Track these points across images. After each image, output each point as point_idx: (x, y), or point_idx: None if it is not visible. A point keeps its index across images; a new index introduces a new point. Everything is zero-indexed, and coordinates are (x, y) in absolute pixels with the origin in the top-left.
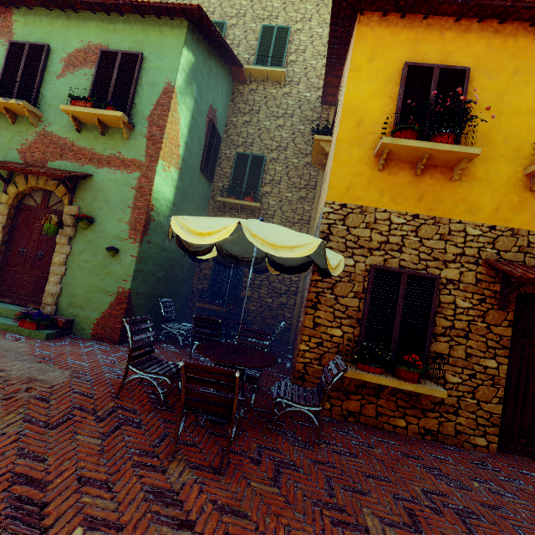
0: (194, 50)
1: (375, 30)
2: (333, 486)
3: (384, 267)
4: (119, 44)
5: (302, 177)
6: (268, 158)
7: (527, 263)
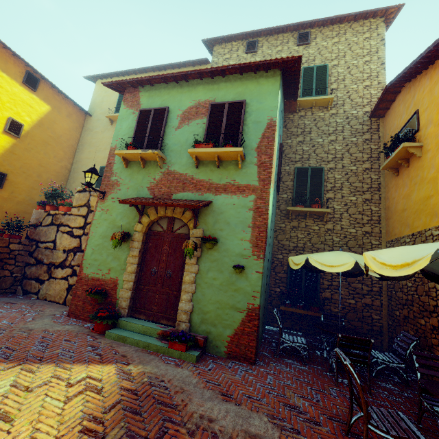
0: (280, 92)
1: None
2: None
3: None
4: (223, 98)
5: (363, 181)
6: (326, 168)
7: None
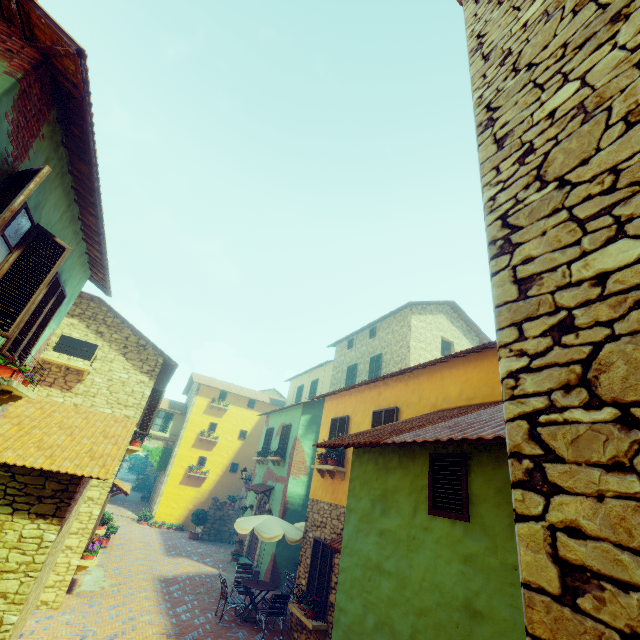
0: (310, 411)
1: (328, 403)
2: None
3: (316, 538)
4: (287, 421)
5: None
6: None
7: None
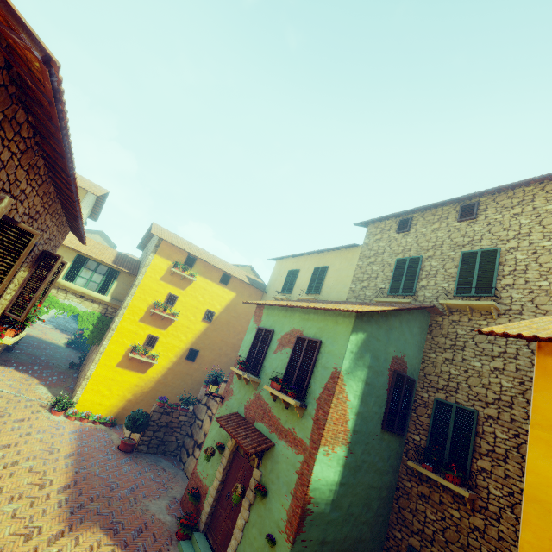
0: (365, 327)
1: None
2: None
3: None
4: (309, 330)
5: None
6: (482, 414)
7: None
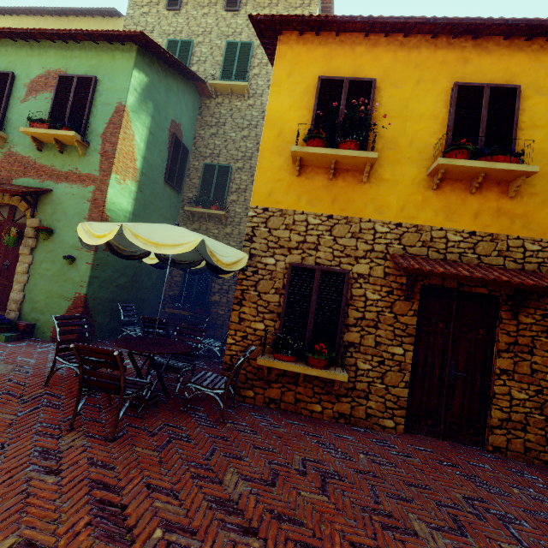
0: (147, 71)
1: (294, 48)
2: (215, 453)
3: (299, 265)
4: (76, 69)
5: None
6: (234, 168)
7: (430, 257)
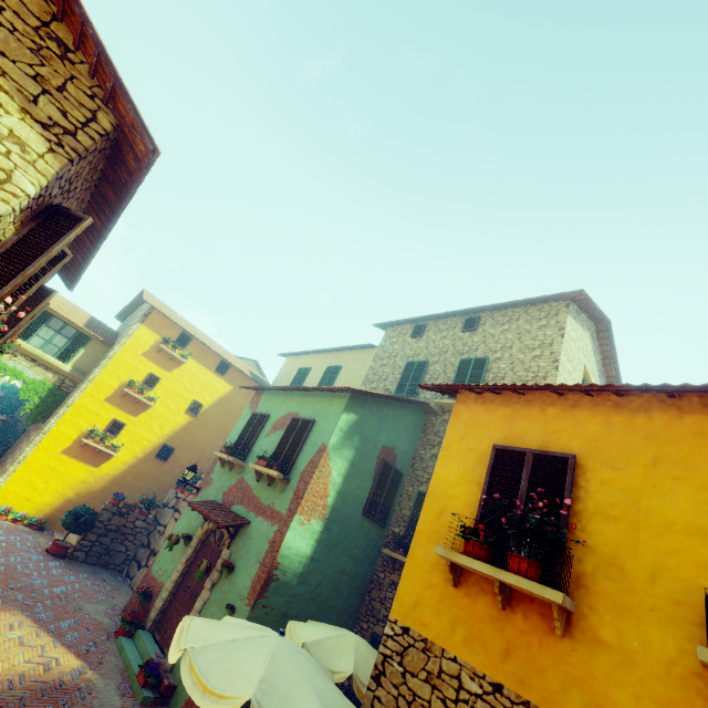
0: (358, 410)
1: (471, 407)
2: None
3: None
4: (305, 412)
5: None
6: None
7: None
